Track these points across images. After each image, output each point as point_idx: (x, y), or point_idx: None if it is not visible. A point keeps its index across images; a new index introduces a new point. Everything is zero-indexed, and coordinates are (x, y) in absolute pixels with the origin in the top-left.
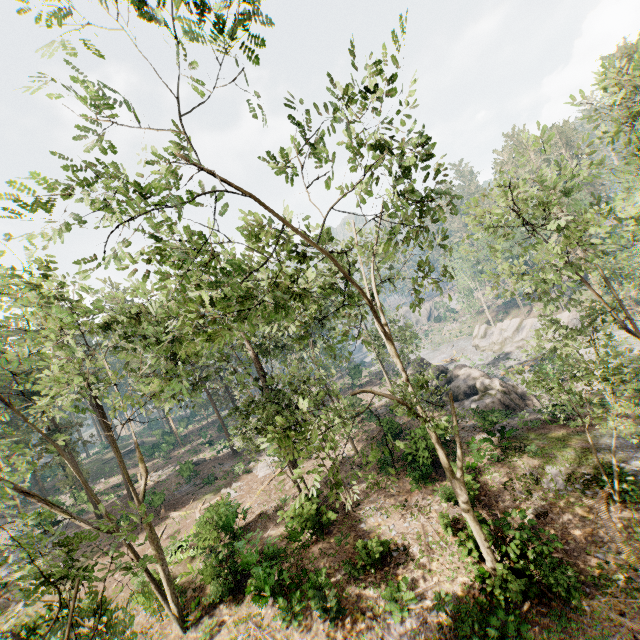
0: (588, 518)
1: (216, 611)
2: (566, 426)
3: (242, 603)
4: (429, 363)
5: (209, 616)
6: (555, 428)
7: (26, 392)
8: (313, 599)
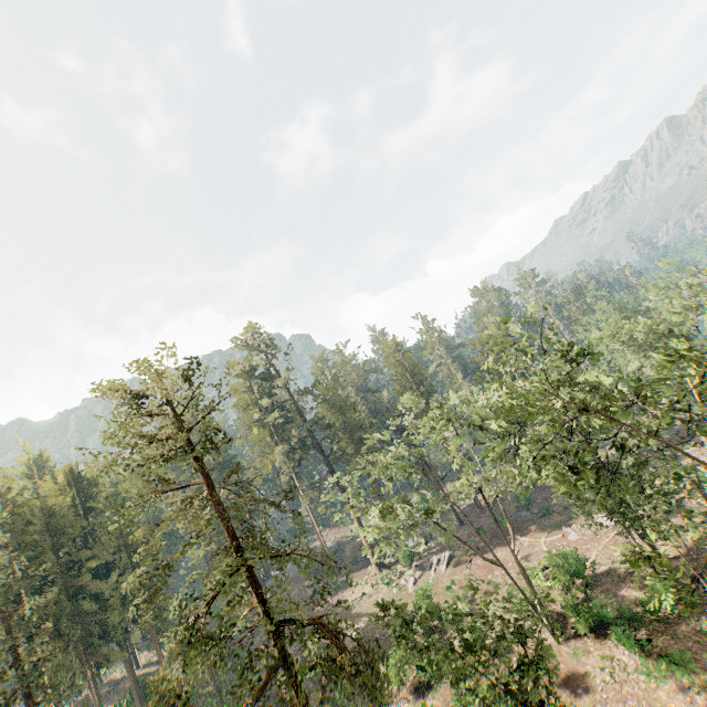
0: None
1: (581, 640)
2: None
3: (604, 644)
4: None
5: (576, 641)
6: None
7: (398, 428)
8: (676, 673)
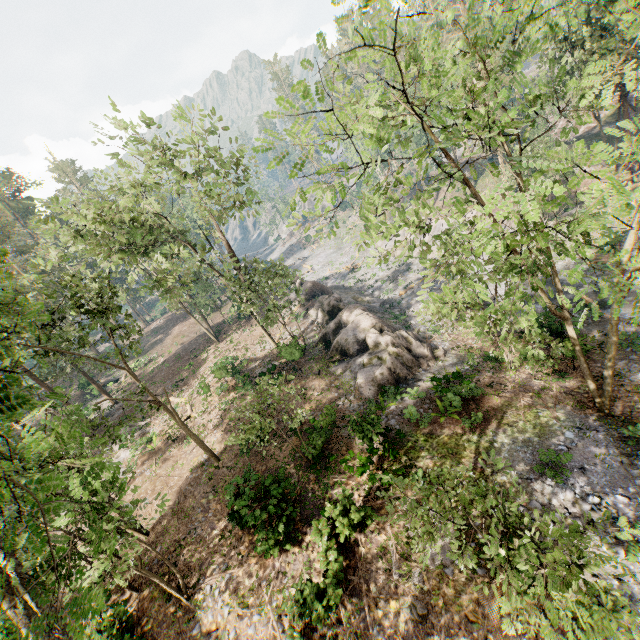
0: (477, 624)
1: None
2: (460, 419)
3: None
4: (323, 287)
5: None
6: (448, 424)
7: None
8: None
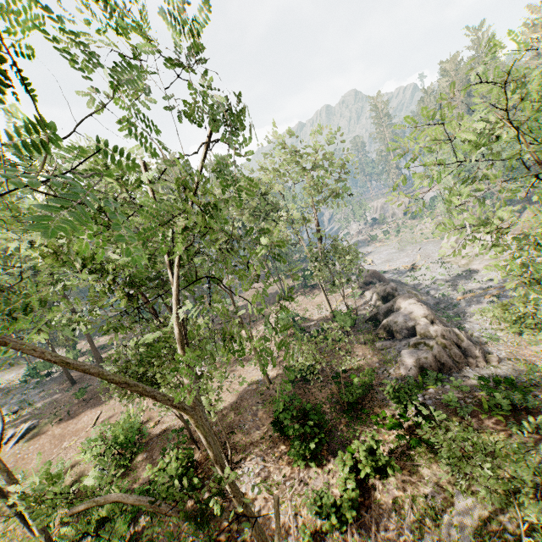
0: None
1: (84, 541)
2: (506, 423)
3: None
4: (381, 276)
5: None
6: (490, 422)
7: None
8: None
